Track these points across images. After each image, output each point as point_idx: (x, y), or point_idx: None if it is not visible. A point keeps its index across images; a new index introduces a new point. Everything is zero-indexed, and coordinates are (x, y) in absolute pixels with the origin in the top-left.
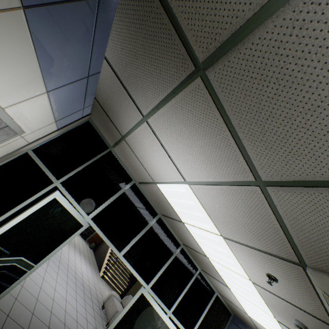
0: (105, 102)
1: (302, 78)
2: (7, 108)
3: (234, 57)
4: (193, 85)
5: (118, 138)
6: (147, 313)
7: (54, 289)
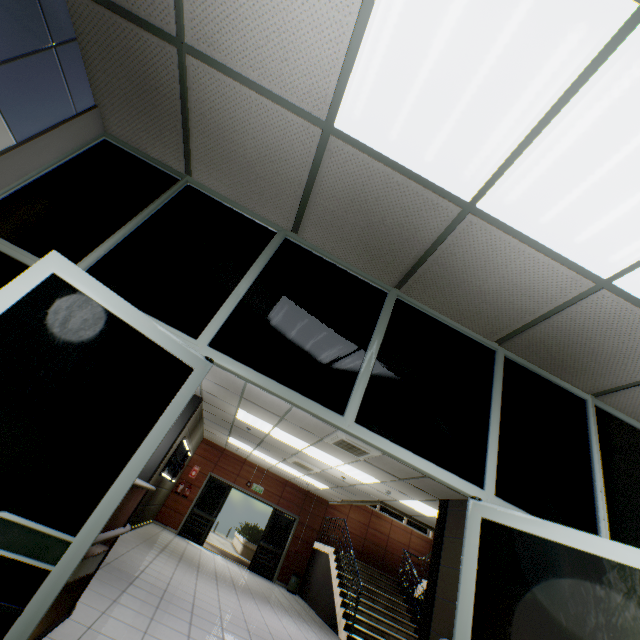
0: None
1: None
2: None
3: None
4: None
5: (174, 80)
6: (548, 572)
7: None
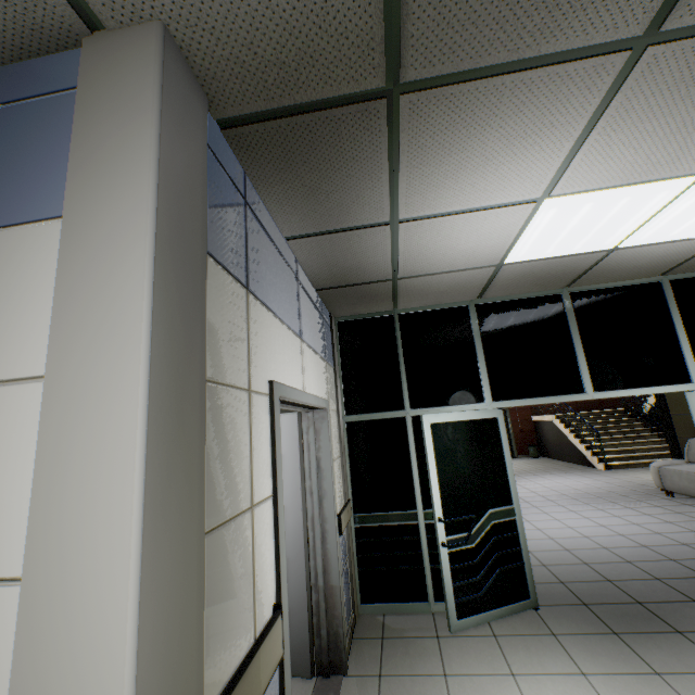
0: (332, 277)
1: None
2: (304, 390)
3: (411, 27)
4: (404, 112)
5: (389, 289)
6: None
7: (568, 528)
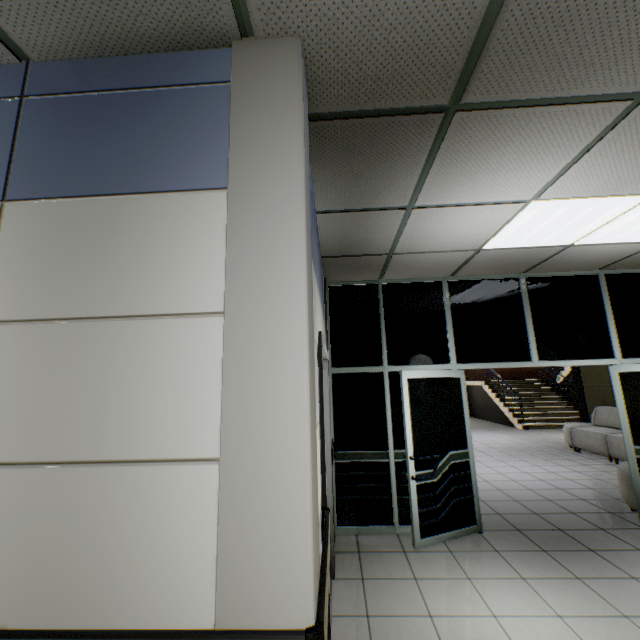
0: (340, 247)
1: (585, 0)
2: None
3: (484, 65)
4: (453, 125)
5: (382, 262)
6: None
7: (498, 473)
